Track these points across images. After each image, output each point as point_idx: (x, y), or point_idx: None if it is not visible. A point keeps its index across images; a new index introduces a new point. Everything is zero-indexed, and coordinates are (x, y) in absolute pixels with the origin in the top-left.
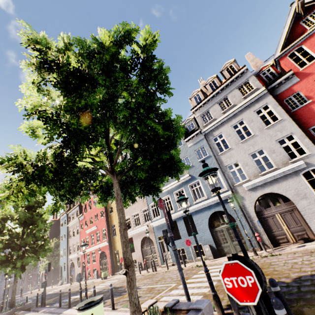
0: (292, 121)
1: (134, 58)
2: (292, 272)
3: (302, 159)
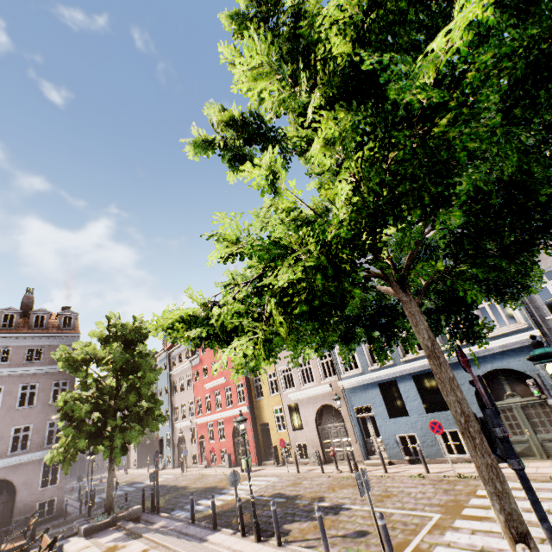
0: None
1: None
2: None
3: None
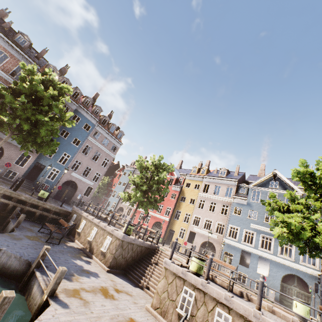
0: None
1: None
2: None
3: None
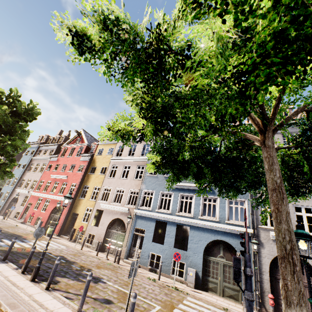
0: None
1: None
2: None
3: None
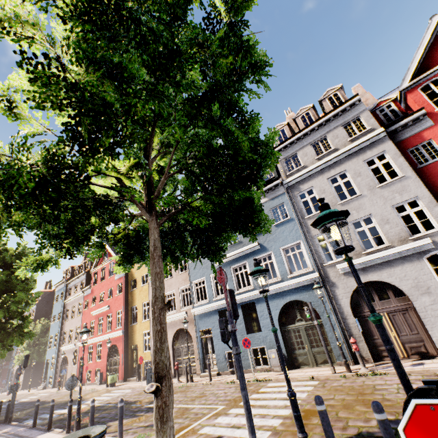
0: (418, 180)
1: (212, 19)
2: None
3: (428, 236)
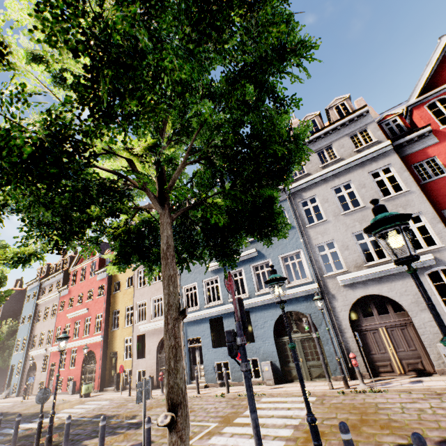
0: (422, 195)
1: None
2: (426, 429)
3: (430, 252)
